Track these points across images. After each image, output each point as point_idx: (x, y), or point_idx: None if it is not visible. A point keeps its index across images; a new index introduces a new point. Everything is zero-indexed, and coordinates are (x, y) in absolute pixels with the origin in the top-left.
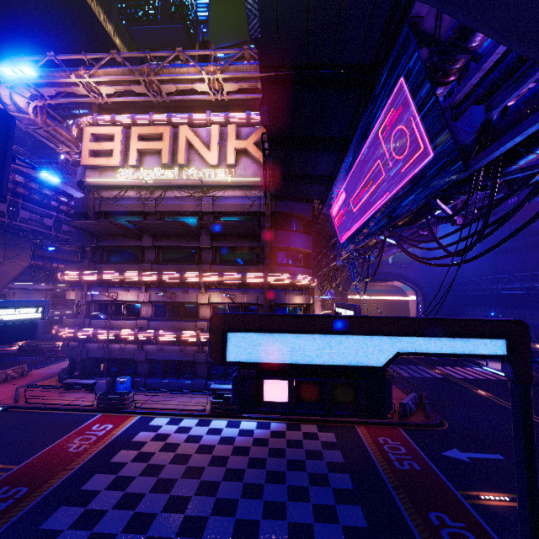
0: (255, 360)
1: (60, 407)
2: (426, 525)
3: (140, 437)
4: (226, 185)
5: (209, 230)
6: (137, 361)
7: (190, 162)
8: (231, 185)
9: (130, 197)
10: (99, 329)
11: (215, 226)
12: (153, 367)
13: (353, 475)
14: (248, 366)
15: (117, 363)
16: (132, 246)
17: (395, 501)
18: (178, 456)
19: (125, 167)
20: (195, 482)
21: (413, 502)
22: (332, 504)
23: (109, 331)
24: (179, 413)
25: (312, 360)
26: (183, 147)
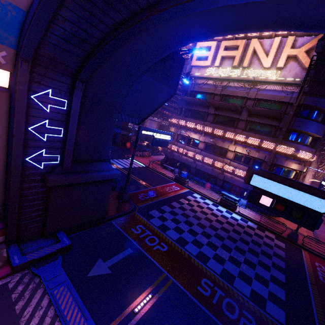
0: (261, 187)
1: (162, 173)
2: (322, 305)
3: (189, 197)
4: (270, 82)
5: (248, 110)
6: (191, 167)
7: (251, 64)
8: (274, 82)
9: (209, 84)
10: (180, 148)
11: (253, 109)
12: (197, 172)
13: (287, 264)
14: (258, 188)
15: (183, 164)
16: (203, 111)
17: (308, 287)
18: (203, 211)
19: (211, 66)
20: (209, 223)
21: (320, 294)
22: (269, 265)
23: (183, 150)
24: (205, 196)
25: (286, 197)
26: (249, 55)
